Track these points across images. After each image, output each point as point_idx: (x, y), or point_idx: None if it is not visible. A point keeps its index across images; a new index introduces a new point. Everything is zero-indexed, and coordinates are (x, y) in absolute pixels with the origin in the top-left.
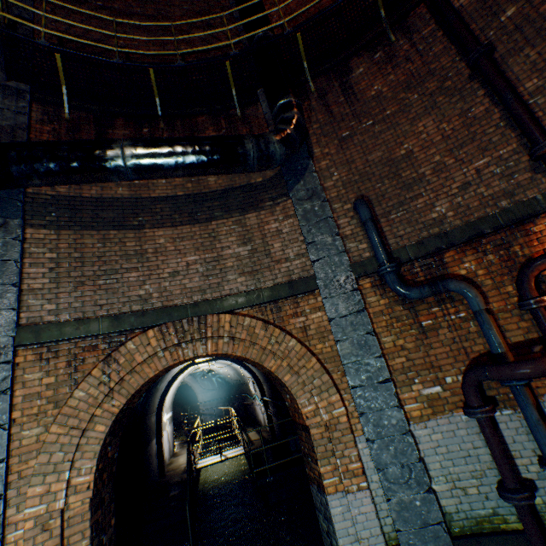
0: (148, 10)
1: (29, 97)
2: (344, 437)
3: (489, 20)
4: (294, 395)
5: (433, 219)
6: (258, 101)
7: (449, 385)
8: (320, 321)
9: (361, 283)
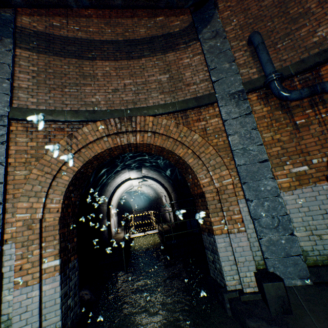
0: None
1: None
2: (230, 198)
3: None
4: (195, 172)
5: (314, 43)
6: None
7: (314, 165)
8: (216, 124)
9: (249, 97)
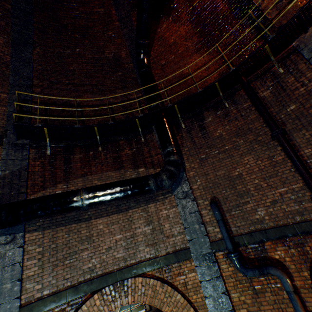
0: (93, 81)
1: (28, 147)
2: None
3: (280, 108)
4: None
5: (257, 219)
6: (153, 131)
7: None
8: (194, 279)
9: (217, 254)
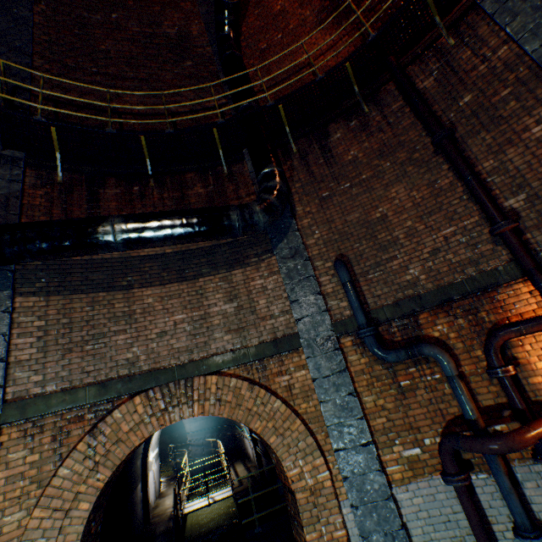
0: (141, 74)
1: (23, 164)
2: (328, 502)
3: (449, 103)
4: (280, 457)
5: (408, 281)
6: (244, 158)
7: (427, 446)
8: (304, 379)
9: (342, 341)
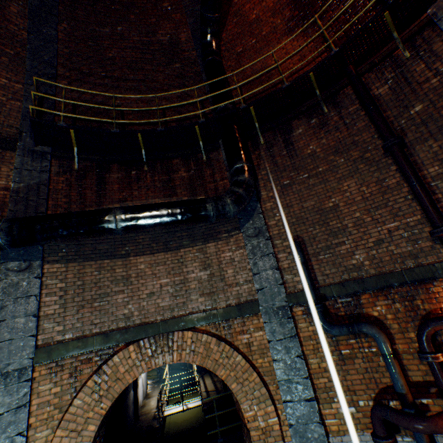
0: (139, 76)
1: (50, 157)
2: (276, 442)
3: (401, 110)
4: (239, 401)
5: (353, 265)
6: (220, 147)
7: (361, 407)
8: (261, 339)
9: (294, 310)
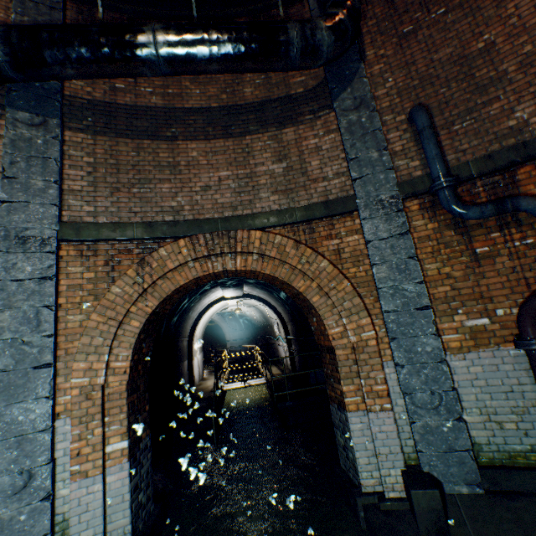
0: None
1: None
2: (371, 360)
3: None
4: (322, 316)
5: (510, 128)
6: None
7: (499, 317)
8: (356, 244)
9: (407, 205)
